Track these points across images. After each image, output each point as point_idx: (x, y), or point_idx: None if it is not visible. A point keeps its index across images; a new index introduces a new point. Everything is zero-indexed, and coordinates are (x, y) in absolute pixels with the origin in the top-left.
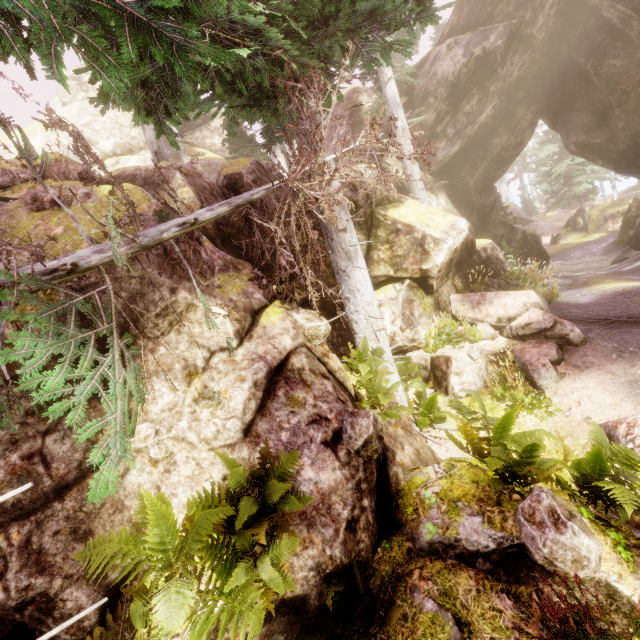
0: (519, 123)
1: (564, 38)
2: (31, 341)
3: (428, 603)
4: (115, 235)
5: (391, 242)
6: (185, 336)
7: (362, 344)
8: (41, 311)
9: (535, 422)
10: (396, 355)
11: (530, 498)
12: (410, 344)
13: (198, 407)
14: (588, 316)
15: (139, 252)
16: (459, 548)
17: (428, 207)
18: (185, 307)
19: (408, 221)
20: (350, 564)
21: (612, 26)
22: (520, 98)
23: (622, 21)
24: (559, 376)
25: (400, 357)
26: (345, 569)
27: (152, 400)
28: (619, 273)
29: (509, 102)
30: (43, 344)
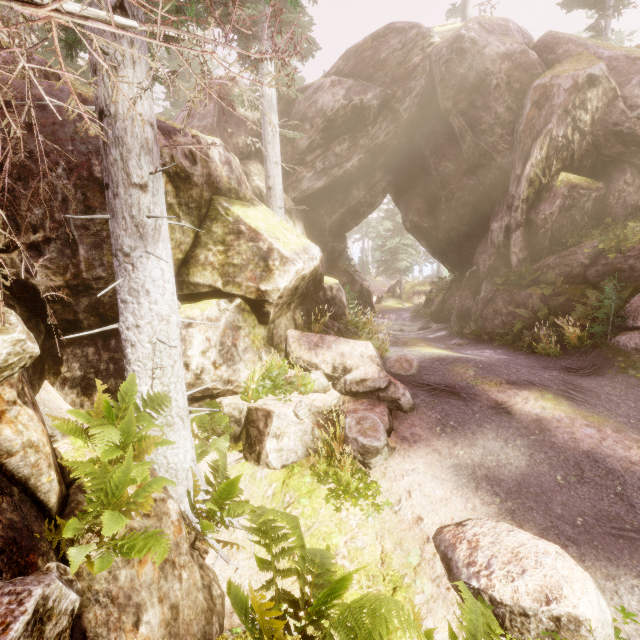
0: (376, 185)
1: (419, 129)
2: None
3: None
4: None
5: (228, 244)
6: None
7: (123, 387)
8: None
9: (360, 520)
10: (201, 399)
11: None
12: (223, 387)
13: None
14: (413, 378)
15: None
16: None
17: (283, 221)
18: None
19: (255, 225)
20: None
21: (451, 136)
22: (380, 163)
23: (461, 132)
24: (390, 452)
25: (207, 402)
26: None
27: None
28: (427, 339)
29: (372, 162)
30: None
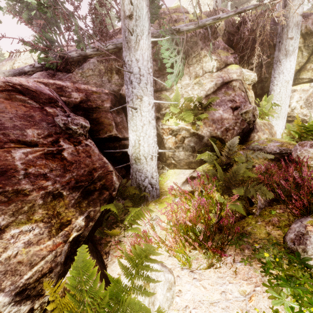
0: None
1: None
2: (165, 42)
3: (240, 152)
4: (195, 7)
5: None
6: (199, 66)
7: (270, 96)
8: (169, 36)
9: None
10: (290, 122)
11: (307, 141)
12: (302, 117)
13: (195, 85)
14: None
15: (197, 28)
16: (263, 150)
17: None
18: (203, 56)
19: None
20: (221, 139)
21: None
22: None
23: None
24: None
25: (292, 124)
26: (218, 139)
27: (183, 80)
28: None
29: None
30: (167, 44)
